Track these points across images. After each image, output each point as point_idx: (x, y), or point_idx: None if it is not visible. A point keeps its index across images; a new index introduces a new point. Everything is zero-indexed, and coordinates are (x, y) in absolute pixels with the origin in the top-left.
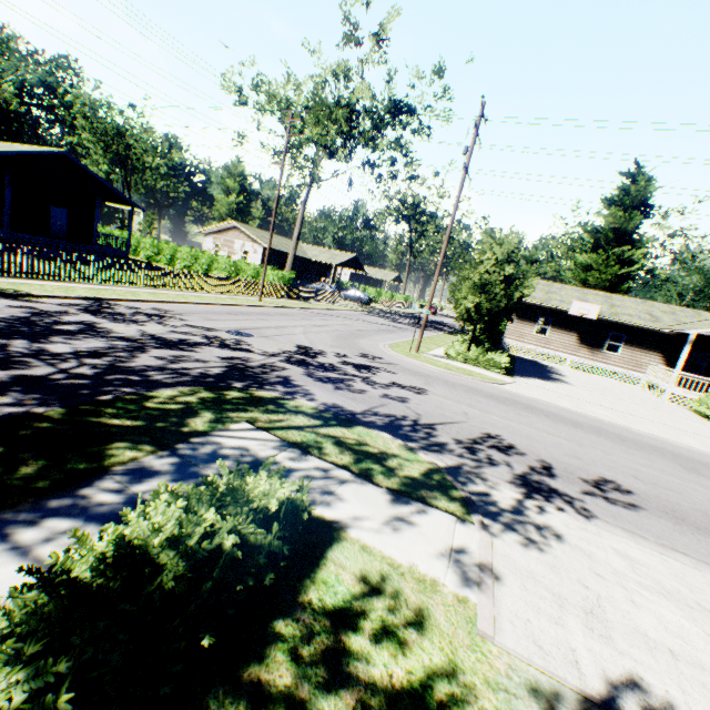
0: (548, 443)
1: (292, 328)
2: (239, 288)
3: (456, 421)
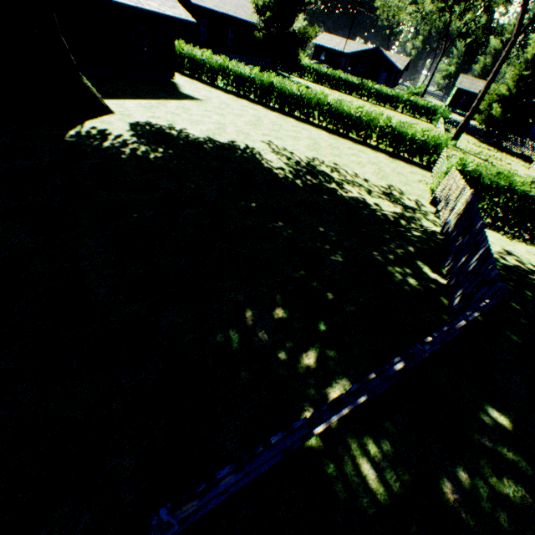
0: None
1: None
2: None
3: None
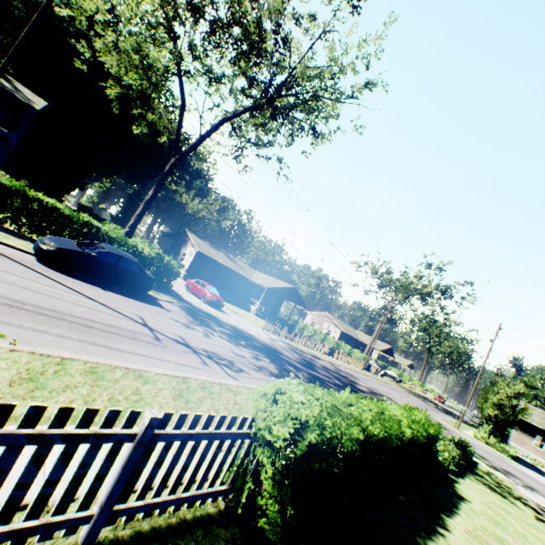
0: (536, 486)
1: (394, 395)
2: (349, 360)
3: (493, 461)
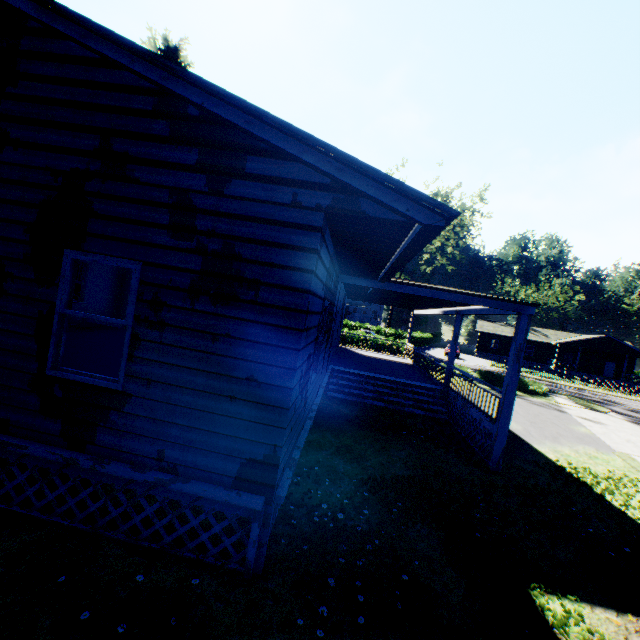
0: None
1: None
2: None
3: None
